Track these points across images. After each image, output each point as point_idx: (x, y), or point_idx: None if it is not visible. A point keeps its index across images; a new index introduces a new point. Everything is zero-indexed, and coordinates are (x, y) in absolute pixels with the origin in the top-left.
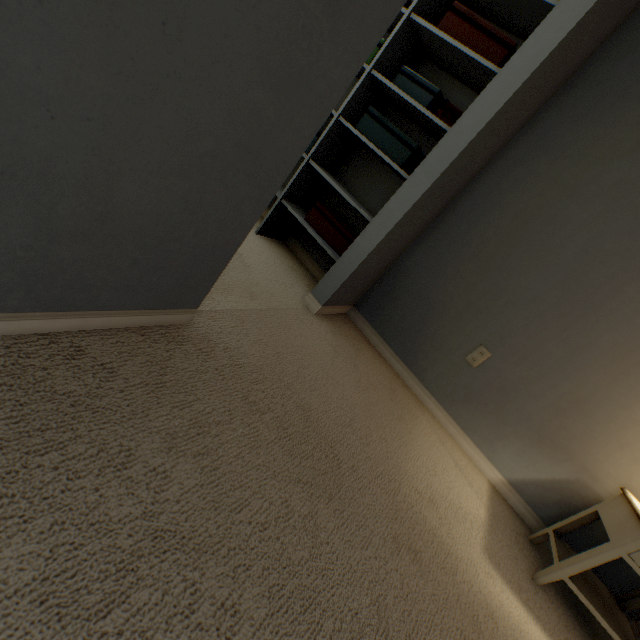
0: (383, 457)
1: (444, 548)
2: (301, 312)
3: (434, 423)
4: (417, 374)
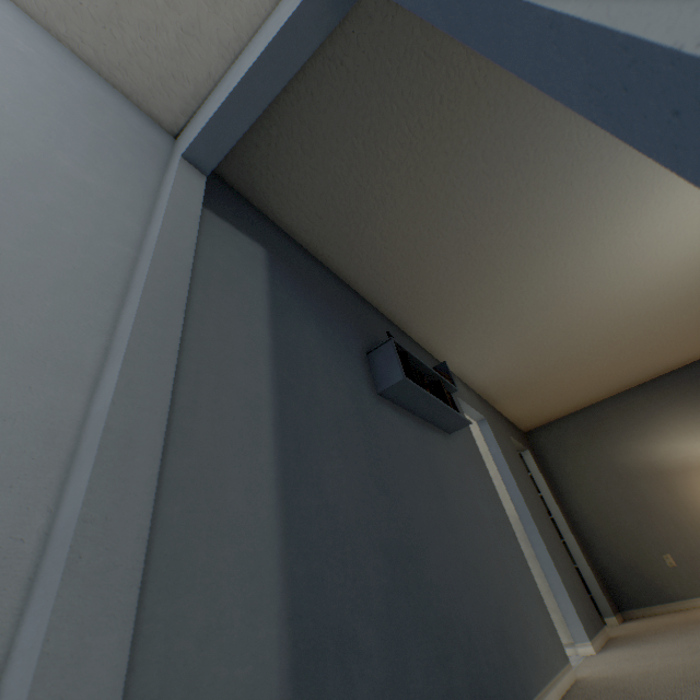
0: None
1: None
2: (614, 626)
3: None
4: (677, 598)
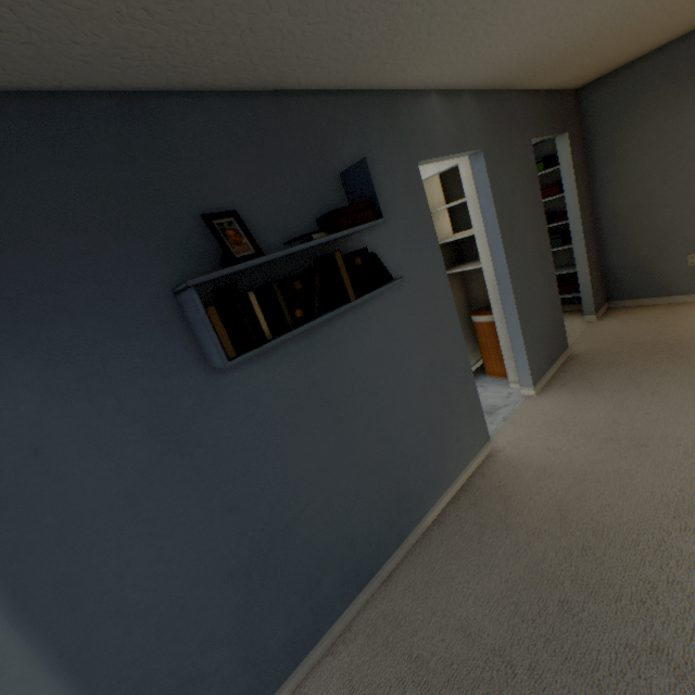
0: (687, 331)
1: None
2: (590, 325)
3: None
4: (676, 294)
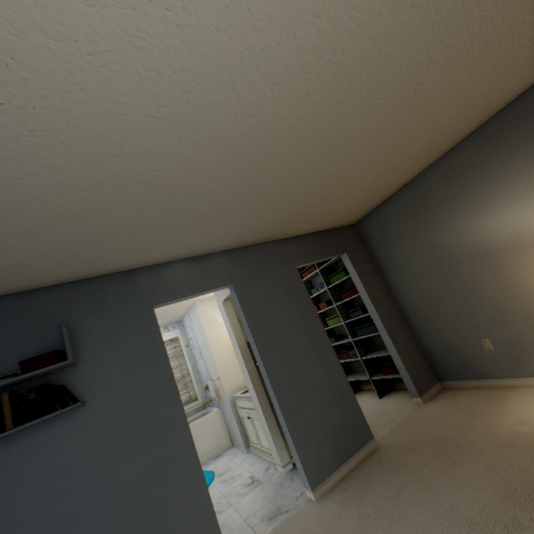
0: (483, 426)
1: (533, 434)
2: (416, 408)
3: (525, 389)
4: (491, 377)
